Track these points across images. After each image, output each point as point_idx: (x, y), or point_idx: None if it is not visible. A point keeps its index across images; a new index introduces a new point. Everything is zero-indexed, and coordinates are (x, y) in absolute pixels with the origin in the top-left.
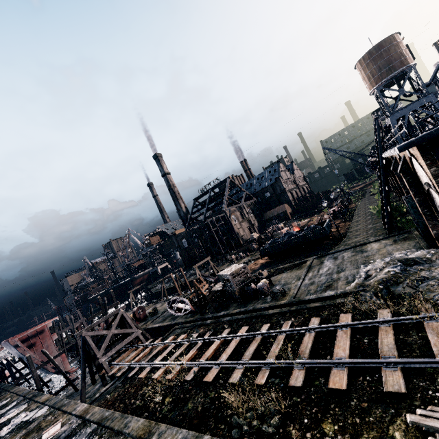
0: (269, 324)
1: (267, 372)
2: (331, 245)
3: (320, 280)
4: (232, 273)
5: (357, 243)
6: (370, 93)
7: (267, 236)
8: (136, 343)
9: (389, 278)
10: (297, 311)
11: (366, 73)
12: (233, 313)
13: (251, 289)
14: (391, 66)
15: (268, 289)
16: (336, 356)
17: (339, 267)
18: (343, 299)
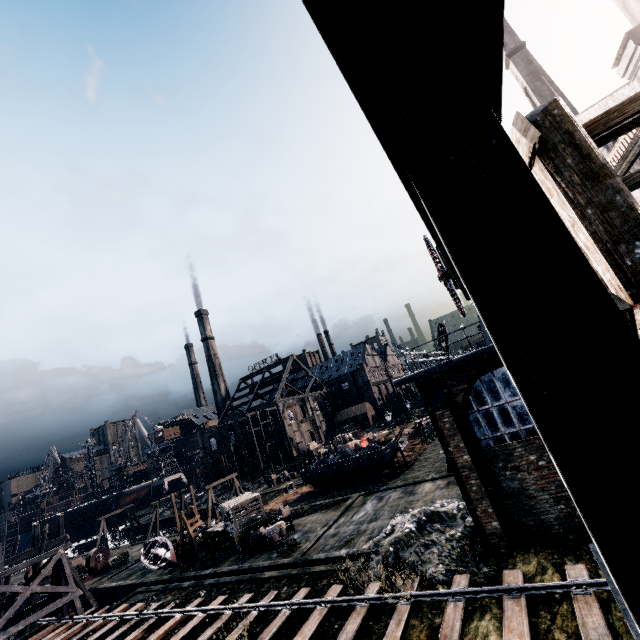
0: (252, 593)
1: None
2: (388, 478)
3: (346, 530)
4: (237, 506)
5: (414, 480)
6: None
7: (328, 450)
8: (67, 615)
9: (402, 537)
10: (297, 577)
11: None
12: (222, 571)
13: (257, 535)
14: None
15: (283, 536)
16: None
17: (376, 513)
18: (352, 563)
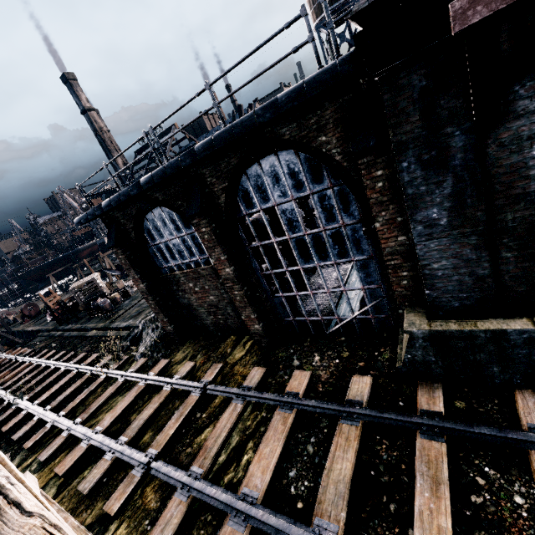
0: (65, 351)
1: (1, 407)
2: None
3: None
4: (75, 288)
5: None
6: (314, 30)
7: None
8: None
9: (147, 321)
10: (100, 338)
11: None
12: (73, 329)
13: (95, 305)
14: None
15: (119, 303)
16: (38, 399)
17: None
18: (125, 333)
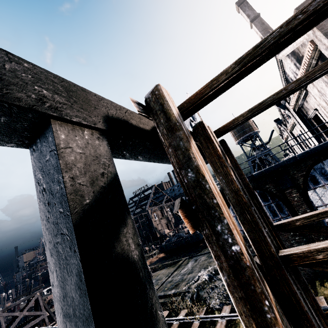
0: None
1: None
2: (201, 248)
3: (176, 279)
4: None
5: None
6: (235, 143)
7: (174, 233)
8: (42, 326)
9: (201, 283)
10: None
11: (232, 132)
12: None
13: None
14: (244, 131)
15: None
16: None
17: (192, 269)
18: (176, 297)
